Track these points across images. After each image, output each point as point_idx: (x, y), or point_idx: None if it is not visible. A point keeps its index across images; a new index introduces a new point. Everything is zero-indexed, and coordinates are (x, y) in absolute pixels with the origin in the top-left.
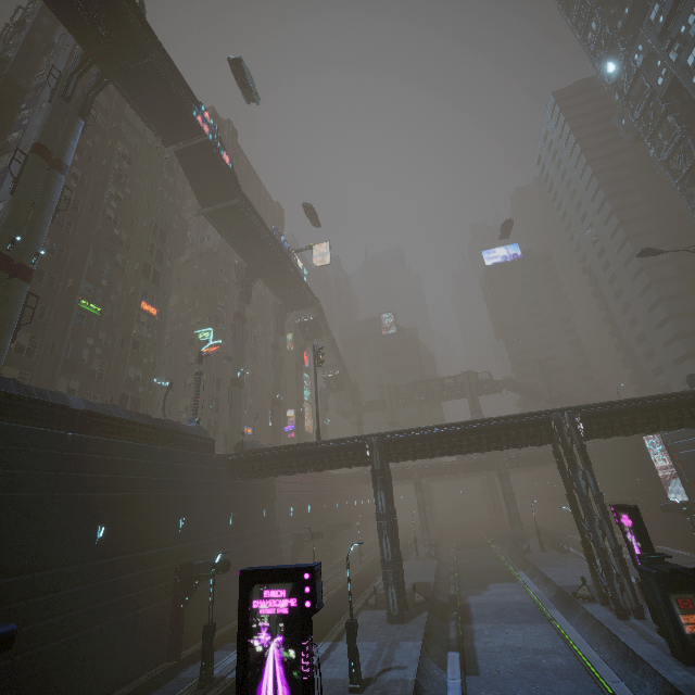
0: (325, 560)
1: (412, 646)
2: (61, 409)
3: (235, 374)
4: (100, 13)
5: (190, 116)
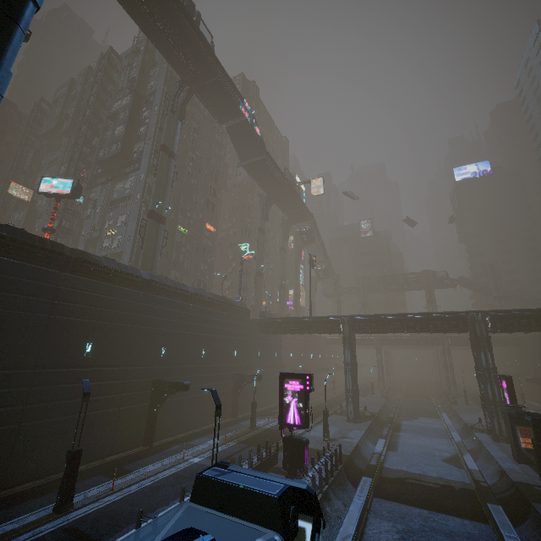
0: None
1: (358, 432)
2: (186, 292)
3: (258, 268)
4: (191, 58)
5: (237, 107)
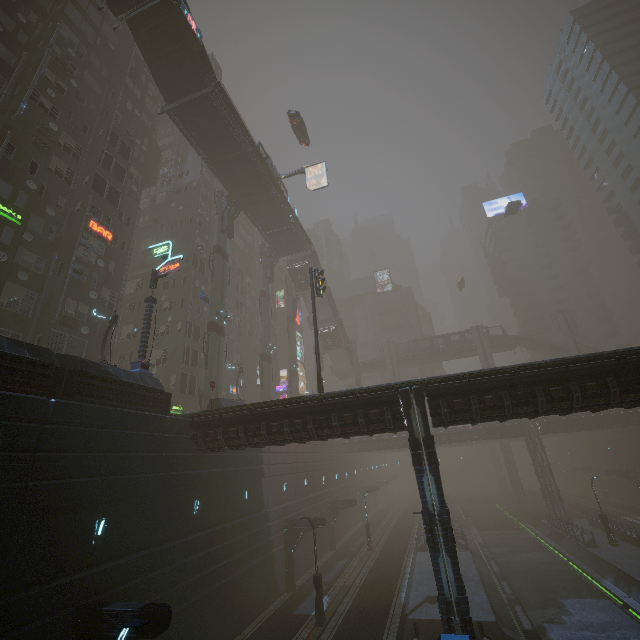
0: (325, 546)
1: None
2: None
3: (212, 316)
4: None
5: None
